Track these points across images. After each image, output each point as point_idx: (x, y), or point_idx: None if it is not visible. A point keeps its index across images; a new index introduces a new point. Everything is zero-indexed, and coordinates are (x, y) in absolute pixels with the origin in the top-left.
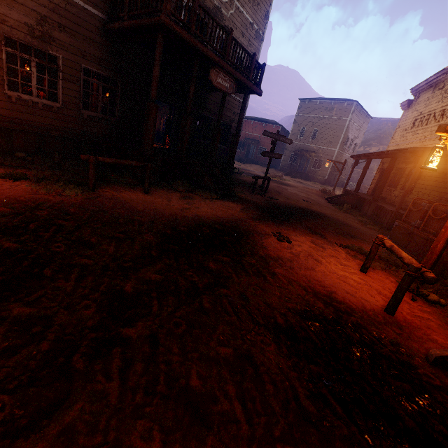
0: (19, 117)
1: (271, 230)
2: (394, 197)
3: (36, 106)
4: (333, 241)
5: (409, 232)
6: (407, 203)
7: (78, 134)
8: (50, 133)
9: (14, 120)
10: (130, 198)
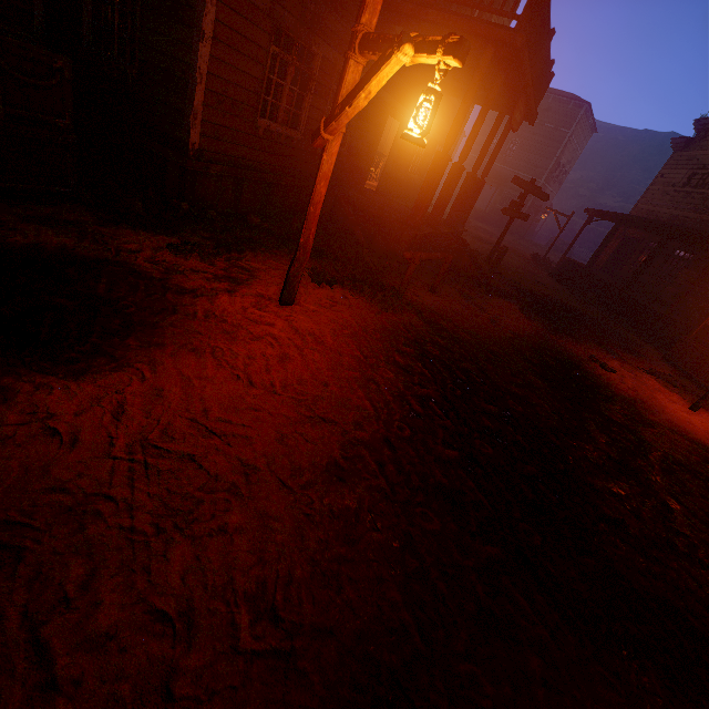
0: (258, 158)
1: (582, 352)
2: (641, 283)
3: (278, 138)
4: (632, 363)
5: (703, 355)
6: (662, 297)
7: (304, 178)
8: (283, 181)
9: (252, 164)
10: (438, 307)
